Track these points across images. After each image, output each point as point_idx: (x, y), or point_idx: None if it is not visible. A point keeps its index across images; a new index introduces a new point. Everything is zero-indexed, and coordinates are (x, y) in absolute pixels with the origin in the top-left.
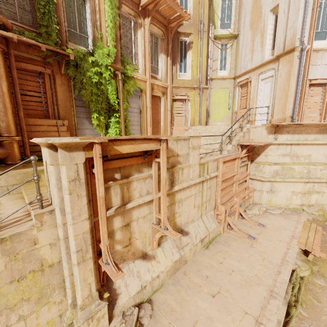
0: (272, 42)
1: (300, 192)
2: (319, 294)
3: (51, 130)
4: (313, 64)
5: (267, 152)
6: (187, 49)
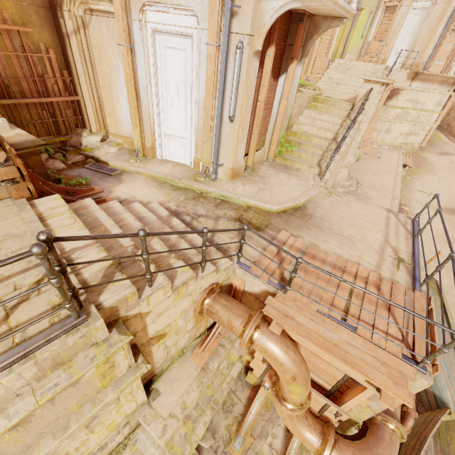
0: None
1: (405, 133)
2: (408, 181)
3: None
4: None
5: (399, 97)
6: None
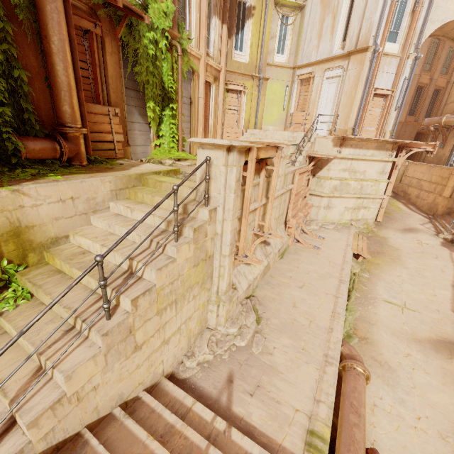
0: (344, 30)
1: (352, 207)
2: (366, 283)
3: (103, 121)
4: (380, 71)
5: (330, 166)
6: (246, 16)
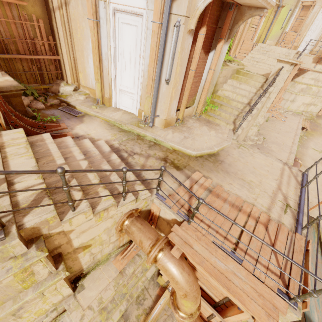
0: None
1: (306, 103)
2: (304, 141)
3: None
4: None
5: (305, 75)
6: None
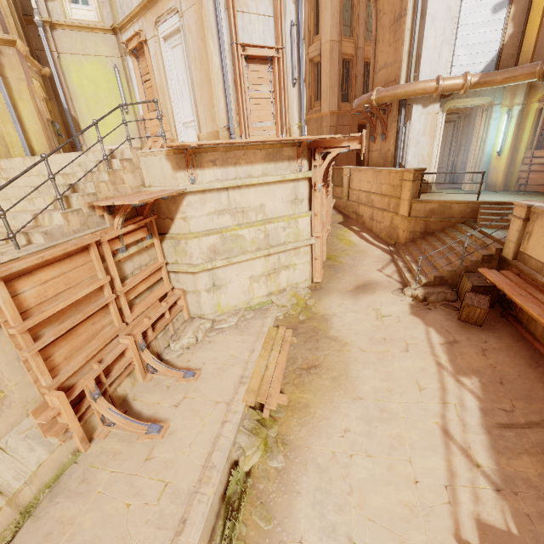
0: None
1: (263, 274)
2: (273, 497)
3: None
4: (244, 10)
5: (185, 212)
6: None
